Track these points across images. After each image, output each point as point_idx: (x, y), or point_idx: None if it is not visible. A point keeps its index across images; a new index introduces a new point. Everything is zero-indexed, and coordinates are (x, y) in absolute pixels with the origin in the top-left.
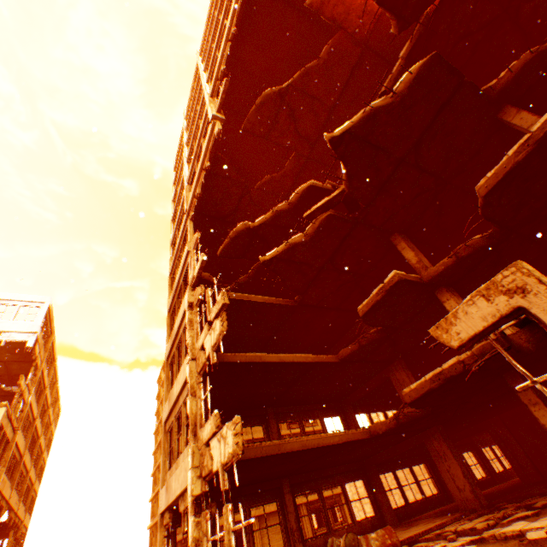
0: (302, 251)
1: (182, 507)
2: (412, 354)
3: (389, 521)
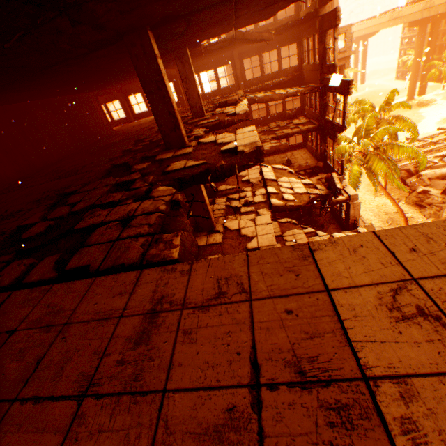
0: None
1: None
2: None
3: None
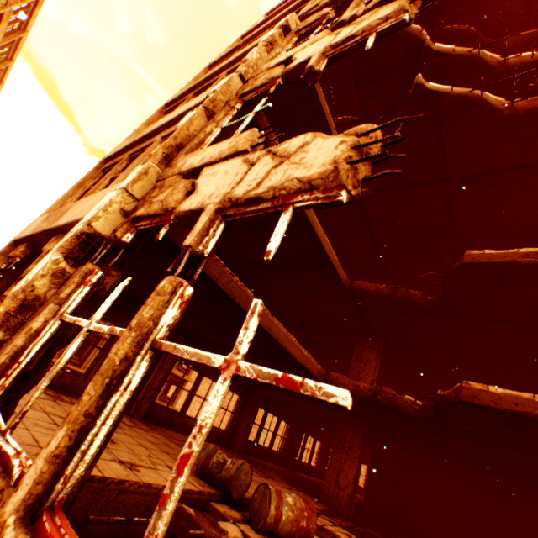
0: (469, 126)
1: (50, 246)
2: (396, 347)
3: (234, 446)
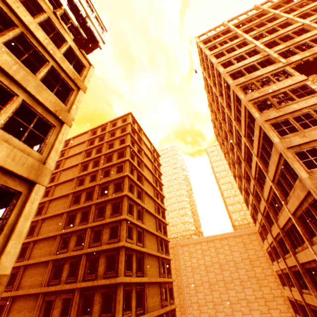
0: None
1: None
2: None
3: None
